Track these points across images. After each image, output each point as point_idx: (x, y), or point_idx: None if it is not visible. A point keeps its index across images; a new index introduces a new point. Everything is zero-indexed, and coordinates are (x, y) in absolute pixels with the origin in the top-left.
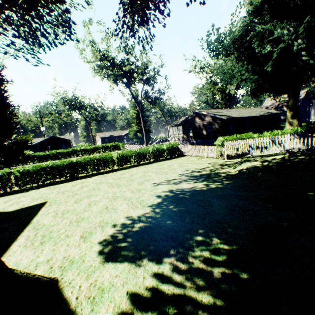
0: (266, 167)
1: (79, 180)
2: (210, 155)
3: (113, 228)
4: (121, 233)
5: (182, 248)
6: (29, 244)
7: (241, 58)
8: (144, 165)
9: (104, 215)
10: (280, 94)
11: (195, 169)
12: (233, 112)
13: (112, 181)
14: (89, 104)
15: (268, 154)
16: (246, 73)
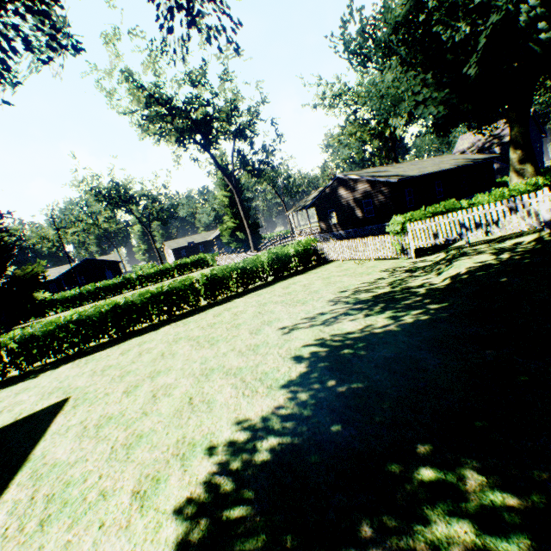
0: (511, 264)
1: (135, 338)
2: (381, 255)
3: (209, 460)
4: (227, 474)
5: (392, 514)
6: (13, 531)
7: (412, 62)
8: (256, 290)
9: (186, 422)
10: (490, 122)
11: (358, 285)
12: (406, 169)
13: (199, 333)
14: (142, 192)
15: (501, 237)
16: (423, 89)
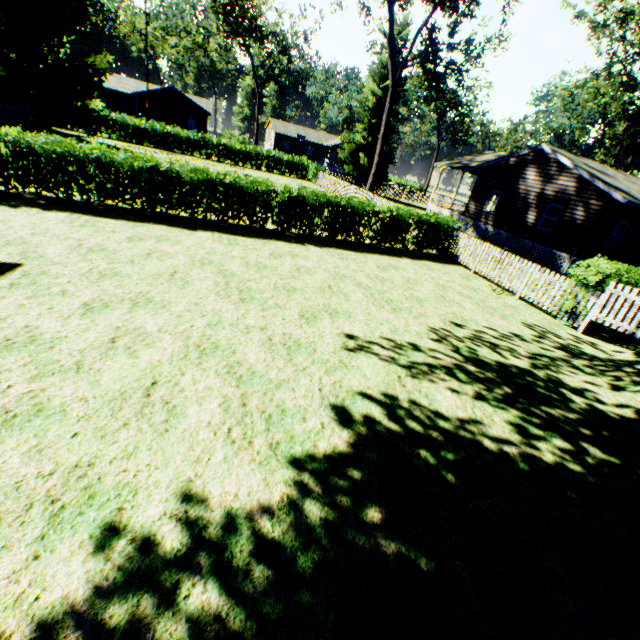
0: None
1: (160, 226)
2: (534, 297)
3: (86, 560)
4: (87, 635)
5: None
6: None
7: None
8: (343, 248)
9: (116, 430)
10: None
11: (482, 328)
12: None
13: (238, 269)
14: (274, 29)
15: None
16: None
